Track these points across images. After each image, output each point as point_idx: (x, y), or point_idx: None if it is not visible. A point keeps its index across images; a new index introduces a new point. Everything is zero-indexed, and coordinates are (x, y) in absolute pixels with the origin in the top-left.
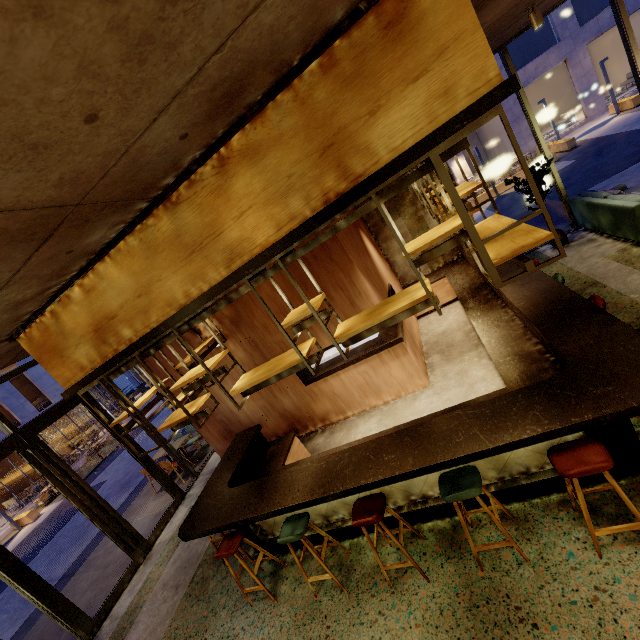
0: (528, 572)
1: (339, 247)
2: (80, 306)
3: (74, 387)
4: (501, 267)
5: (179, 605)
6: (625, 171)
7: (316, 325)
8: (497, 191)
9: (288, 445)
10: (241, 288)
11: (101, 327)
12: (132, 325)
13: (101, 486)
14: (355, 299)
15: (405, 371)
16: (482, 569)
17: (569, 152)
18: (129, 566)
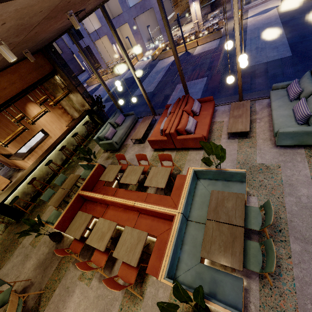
0: None
1: None
2: None
3: None
4: (52, 146)
5: None
6: (191, 82)
7: None
8: (186, 48)
9: None
10: None
11: None
12: None
13: None
14: (1, 146)
15: None
16: None
17: (231, 32)
18: None
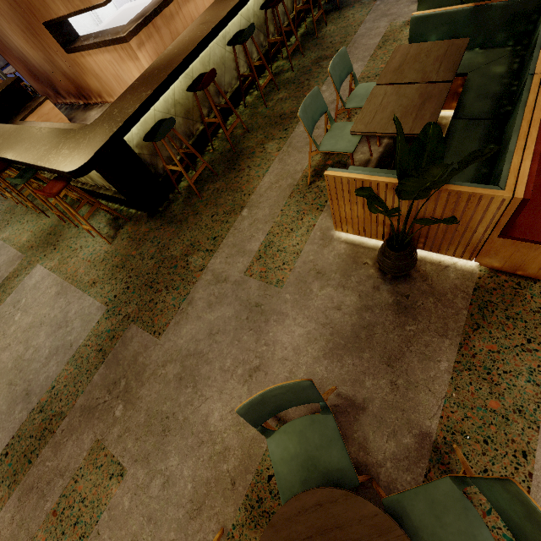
0: (74, 231)
1: None
2: None
3: None
4: None
5: None
6: None
7: None
8: None
9: (35, 106)
10: None
11: None
12: None
13: None
14: None
15: None
16: (64, 222)
17: None
18: None
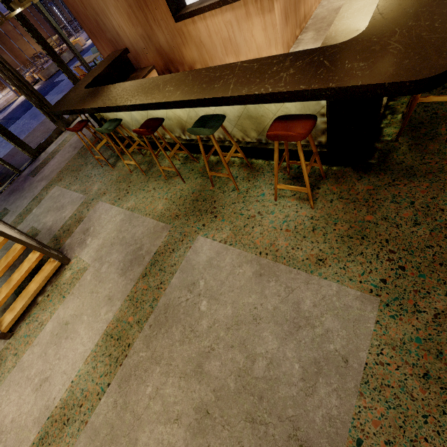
0: (234, 195)
1: None
2: None
3: None
4: None
5: (73, 156)
6: None
7: None
8: None
9: (144, 74)
10: None
11: None
12: None
13: (61, 82)
14: None
15: (265, 35)
16: (213, 186)
17: None
18: (55, 130)
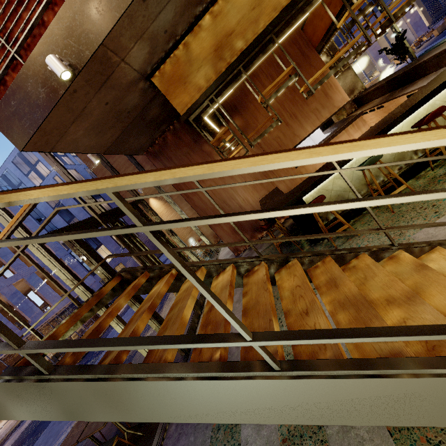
0: None
1: (315, 55)
2: (207, 32)
3: (192, 107)
4: (409, 66)
5: None
6: None
7: (302, 118)
8: None
9: None
10: (314, 1)
11: (220, 46)
12: (244, 36)
13: None
14: (328, 91)
15: None
16: None
17: None
18: (194, 314)
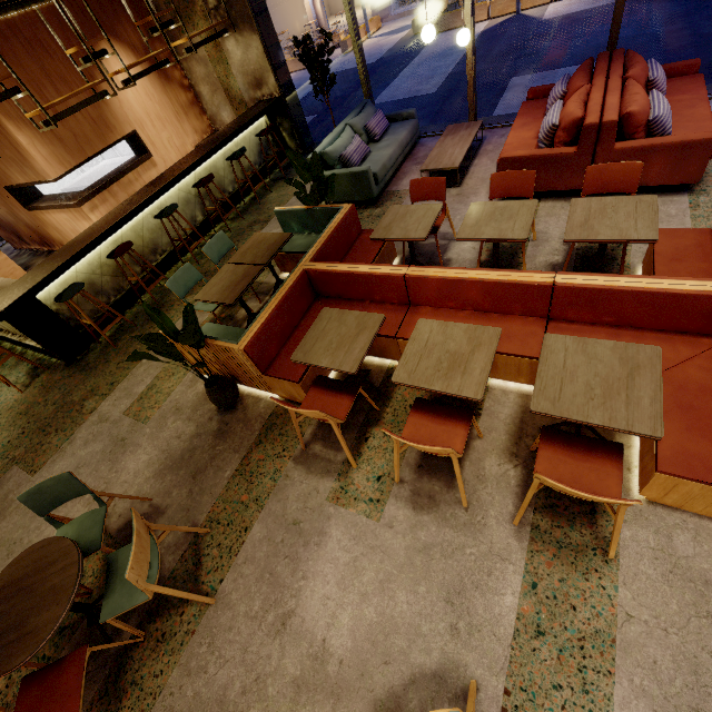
0: None
1: None
2: None
3: None
4: (173, 170)
5: None
6: (557, 71)
7: (1, 158)
8: (520, 2)
9: None
10: None
11: None
12: None
13: None
14: (18, 148)
15: None
16: None
17: None
18: None
